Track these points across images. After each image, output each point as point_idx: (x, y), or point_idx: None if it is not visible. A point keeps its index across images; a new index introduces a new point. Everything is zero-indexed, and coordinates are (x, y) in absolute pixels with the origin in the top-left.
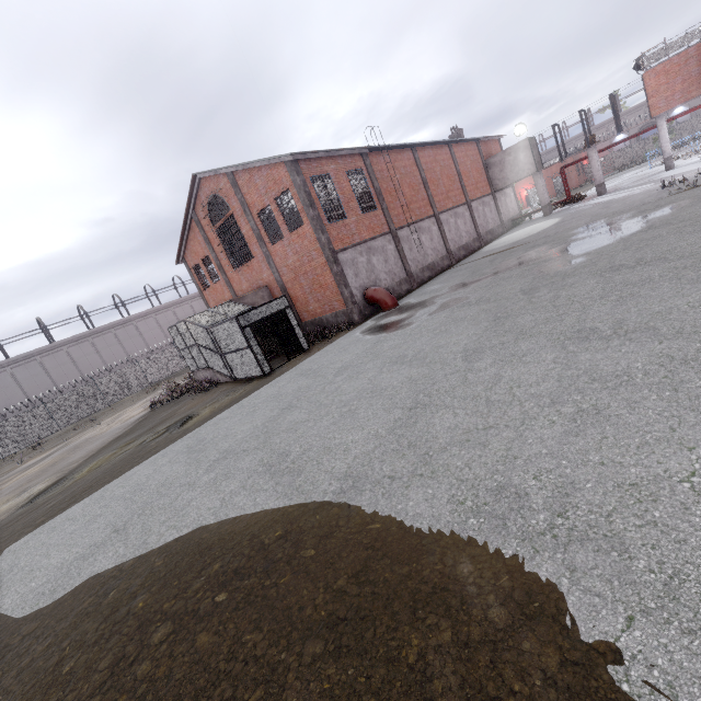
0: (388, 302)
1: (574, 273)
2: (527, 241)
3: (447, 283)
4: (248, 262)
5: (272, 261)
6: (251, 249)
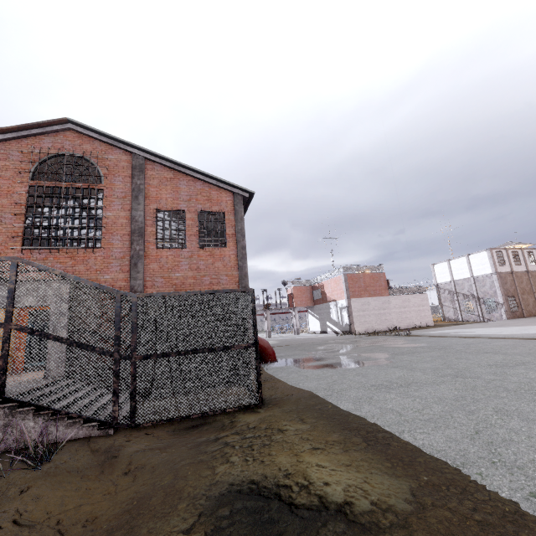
0: (274, 353)
1: (443, 345)
2: (289, 344)
3: (289, 352)
4: (85, 248)
5: (143, 263)
6: (105, 236)
